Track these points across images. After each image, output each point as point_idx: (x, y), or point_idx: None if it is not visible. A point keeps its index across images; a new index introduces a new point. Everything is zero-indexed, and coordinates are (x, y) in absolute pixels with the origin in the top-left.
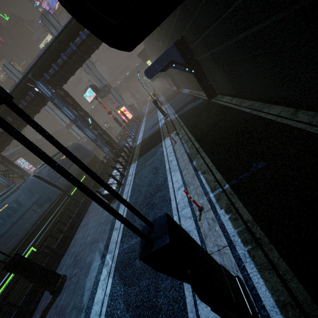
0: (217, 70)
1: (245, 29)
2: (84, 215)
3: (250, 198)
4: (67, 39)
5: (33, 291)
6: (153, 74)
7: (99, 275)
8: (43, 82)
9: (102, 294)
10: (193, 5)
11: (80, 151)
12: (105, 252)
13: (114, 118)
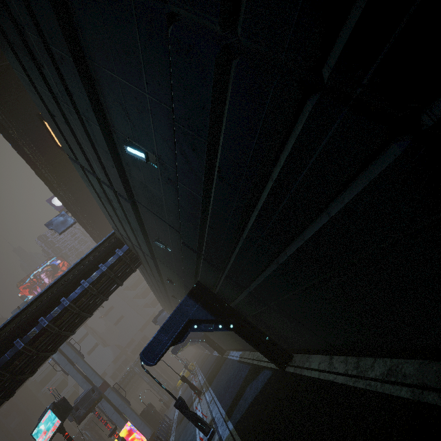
0: (272, 314)
1: (293, 237)
2: None
3: None
4: (12, 336)
5: None
6: (159, 354)
7: None
8: None
9: None
10: (196, 240)
11: None
12: None
13: None
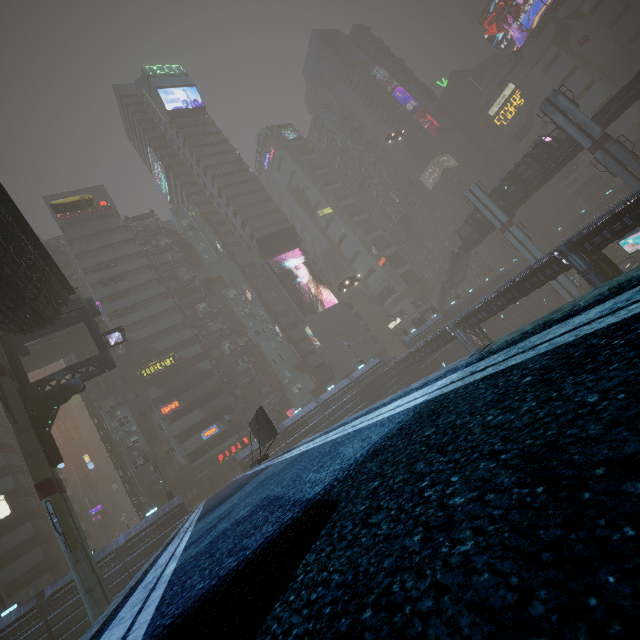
0: None
1: None
2: None
3: None
4: None
5: None
6: None
7: None
8: (579, 253)
9: None
10: None
11: None
12: None
13: None
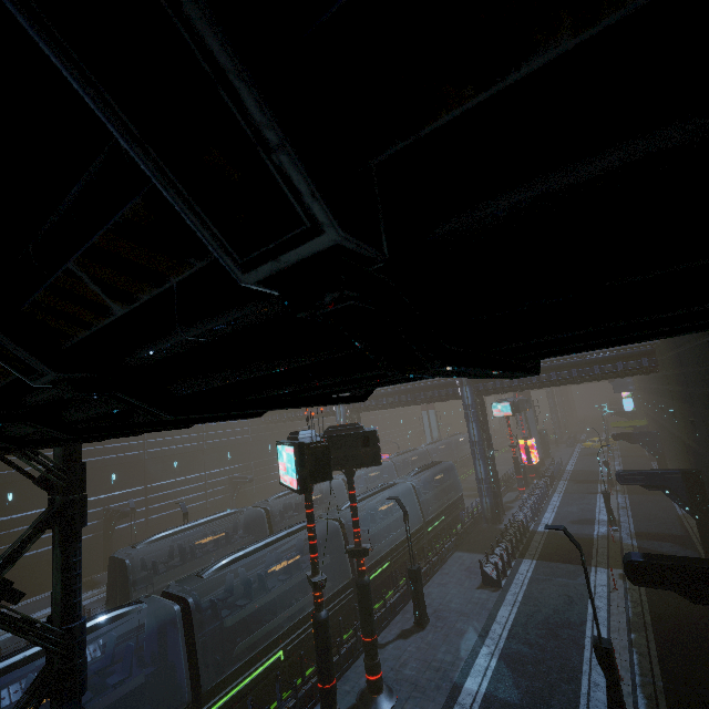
0: None
1: None
2: (437, 571)
3: (676, 705)
4: None
5: (393, 605)
6: (628, 482)
7: (478, 647)
8: (472, 388)
9: (484, 662)
10: None
11: (448, 475)
12: (483, 634)
13: (515, 457)
